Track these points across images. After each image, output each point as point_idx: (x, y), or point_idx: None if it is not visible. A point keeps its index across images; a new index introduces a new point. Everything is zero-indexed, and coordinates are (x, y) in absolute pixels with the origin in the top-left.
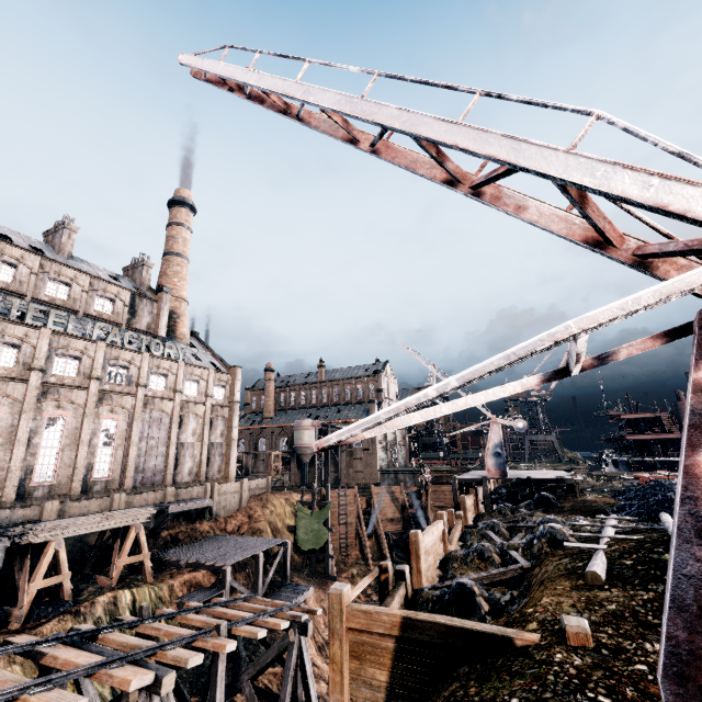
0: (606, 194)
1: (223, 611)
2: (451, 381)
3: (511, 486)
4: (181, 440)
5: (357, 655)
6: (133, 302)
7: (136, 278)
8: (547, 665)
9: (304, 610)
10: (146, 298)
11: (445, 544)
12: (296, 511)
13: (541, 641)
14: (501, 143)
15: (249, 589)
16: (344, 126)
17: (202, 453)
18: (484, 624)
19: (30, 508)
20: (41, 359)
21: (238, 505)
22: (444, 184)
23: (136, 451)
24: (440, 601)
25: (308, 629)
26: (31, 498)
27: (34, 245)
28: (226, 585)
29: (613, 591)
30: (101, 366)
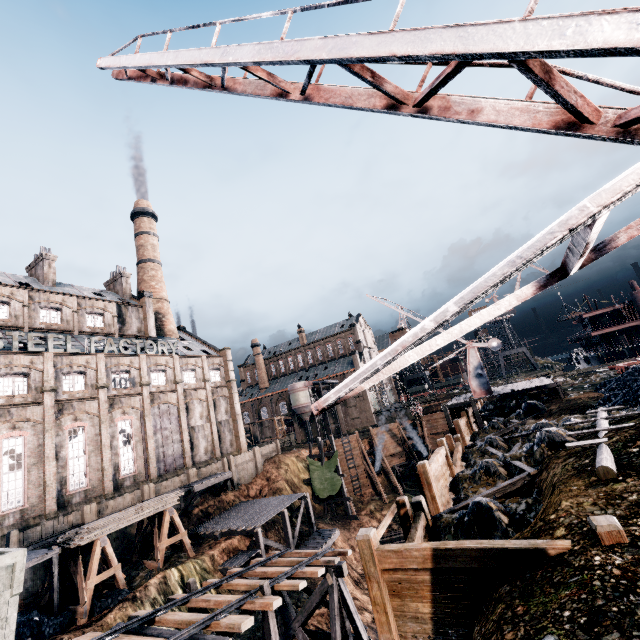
0: (583, 52)
1: (262, 571)
2: (449, 306)
3: (497, 401)
4: (191, 425)
5: (396, 593)
6: (120, 312)
7: (118, 289)
8: (589, 570)
9: (335, 553)
10: (131, 306)
11: (451, 468)
12: (308, 465)
13: (574, 546)
14: (444, 35)
15: (282, 544)
16: (270, 80)
17: (212, 432)
18: (513, 541)
19: (71, 514)
20: (50, 381)
21: (255, 471)
22: (386, 111)
23: (154, 443)
24: (461, 523)
25: (343, 570)
26: (71, 505)
27: (20, 280)
28: (260, 545)
29: (629, 481)
30: (105, 375)
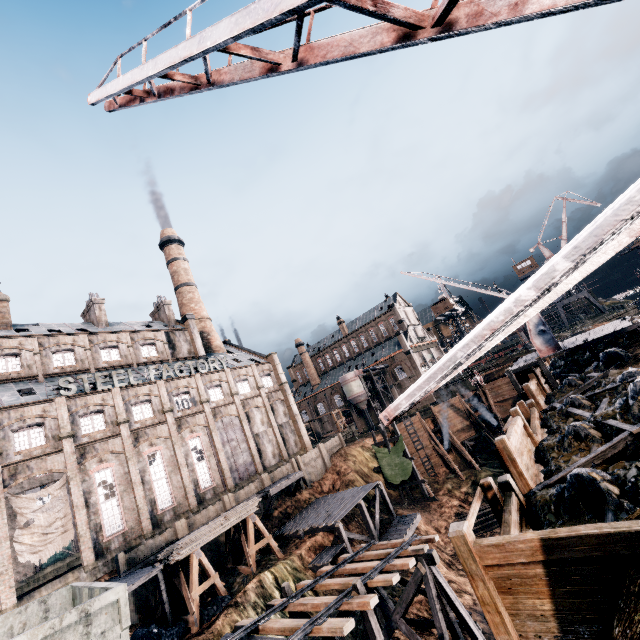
0: None
1: (352, 567)
2: (555, 264)
3: (567, 356)
4: (255, 432)
5: (506, 590)
6: (169, 338)
7: (163, 318)
8: None
9: (422, 541)
10: (177, 331)
11: (532, 437)
12: (375, 454)
13: None
14: None
15: (365, 535)
16: (256, 56)
17: (276, 436)
18: None
19: (166, 532)
20: (122, 413)
21: (324, 467)
22: (398, 45)
23: (224, 455)
24: (561, 500)
25: (434, 558)
26: (163, 523)
27: (78, 327)
28: (344, 539)
29: None
30: (168, 400)
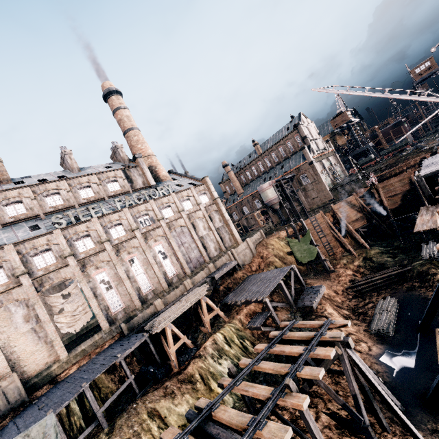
0: None
1: (281, 350)
2: None
3: None
4: (200, 236)
5: None
6: (126, 175)
7: (119, 159)
8: None
9: (336, 326)
10: (131, 168)
11: None
12: (287, 242)
13: None
14: None
15: (284, 301)
16: None
17: (215, 236)
18: None
19: (149, 308)
20: (103, 235)
21: (251, 254)
22: None
23: (181, 254)
24: None
25: (350, 344)
26: (148, 300)
27: (59, 175)
28: (270, 309)
29: None
30: (133, 222)
